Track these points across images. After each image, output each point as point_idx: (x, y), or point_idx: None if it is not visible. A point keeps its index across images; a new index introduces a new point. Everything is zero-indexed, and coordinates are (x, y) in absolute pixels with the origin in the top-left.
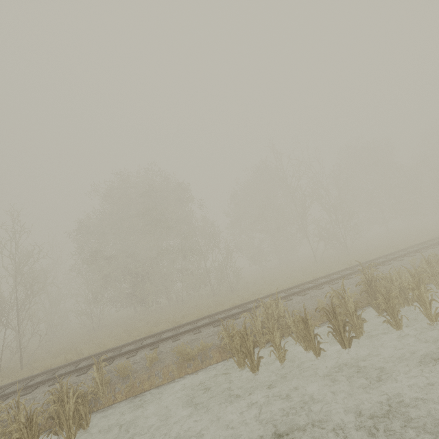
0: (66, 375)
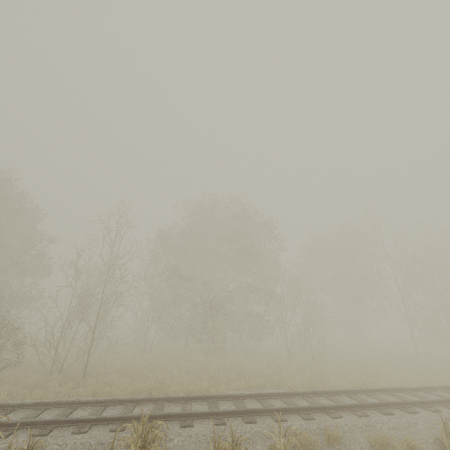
0: (195, 417)
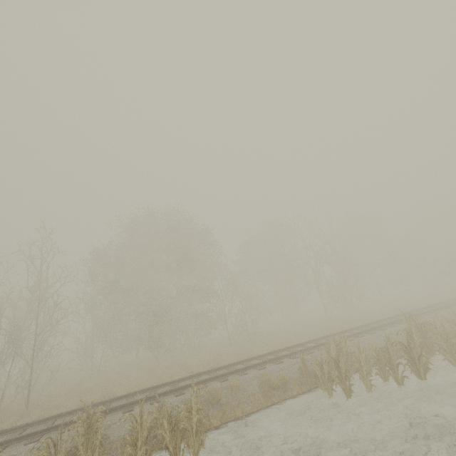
0: (135, 404)
